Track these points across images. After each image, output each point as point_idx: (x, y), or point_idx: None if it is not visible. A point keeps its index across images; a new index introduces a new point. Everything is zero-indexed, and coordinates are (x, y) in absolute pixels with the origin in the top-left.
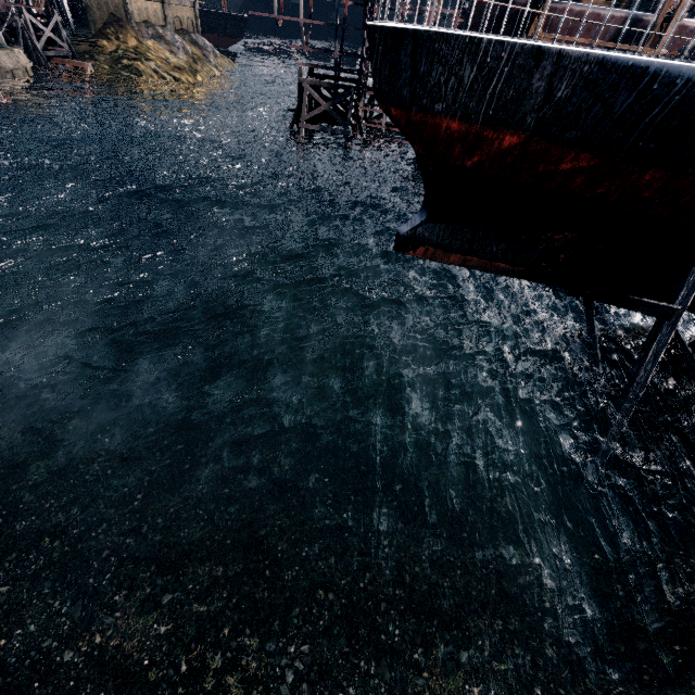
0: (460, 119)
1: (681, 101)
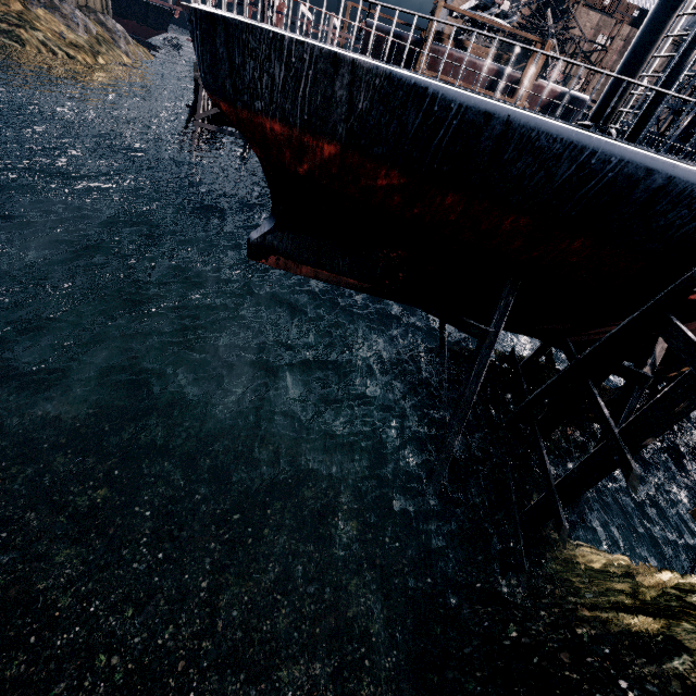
0: (281, 121)
1: (459, 126)
